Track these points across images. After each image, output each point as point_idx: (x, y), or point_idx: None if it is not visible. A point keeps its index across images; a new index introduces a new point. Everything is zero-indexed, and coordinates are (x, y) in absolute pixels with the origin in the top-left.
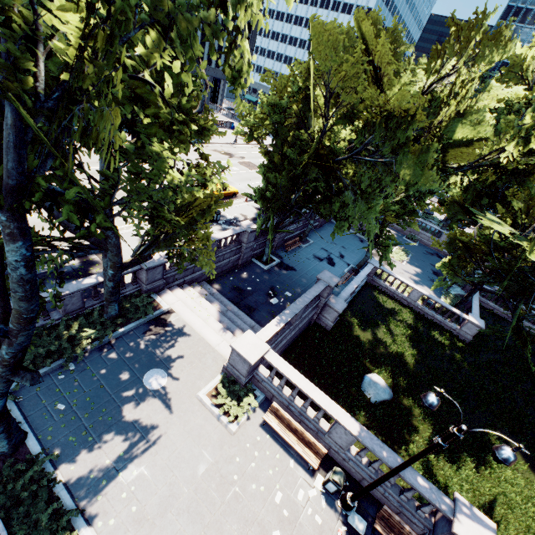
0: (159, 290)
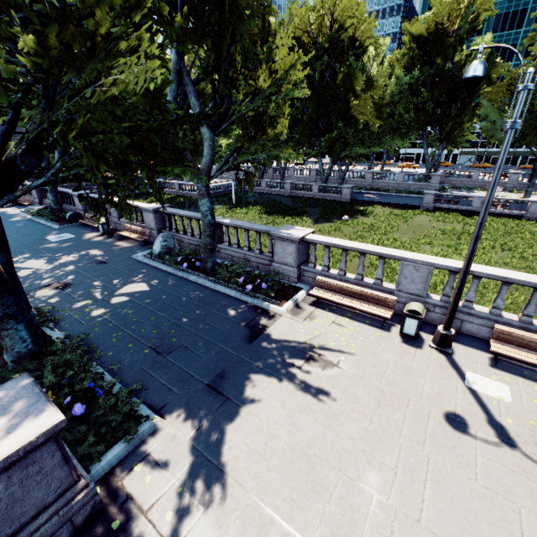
0: None
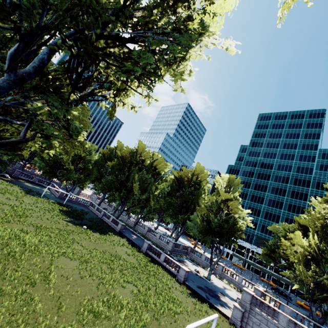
0: None
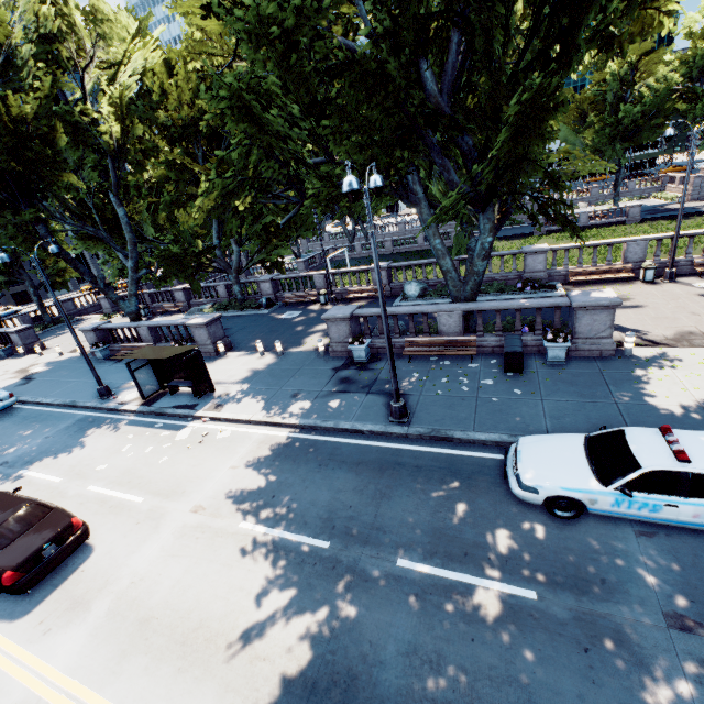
0: (78, 316)
